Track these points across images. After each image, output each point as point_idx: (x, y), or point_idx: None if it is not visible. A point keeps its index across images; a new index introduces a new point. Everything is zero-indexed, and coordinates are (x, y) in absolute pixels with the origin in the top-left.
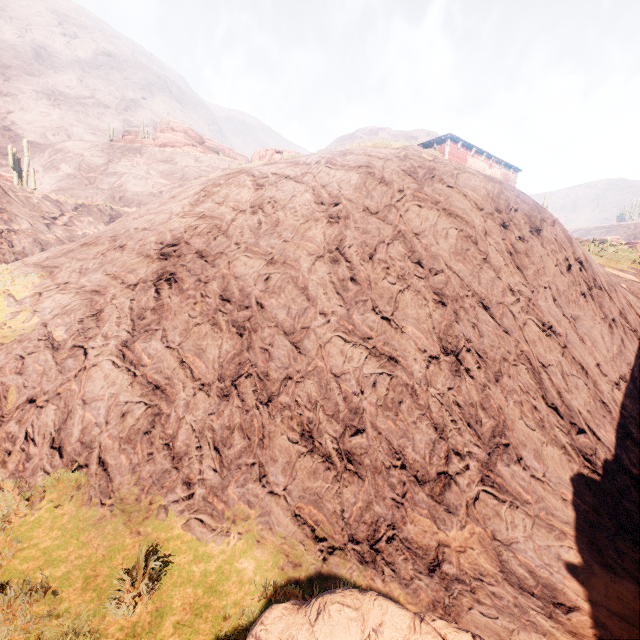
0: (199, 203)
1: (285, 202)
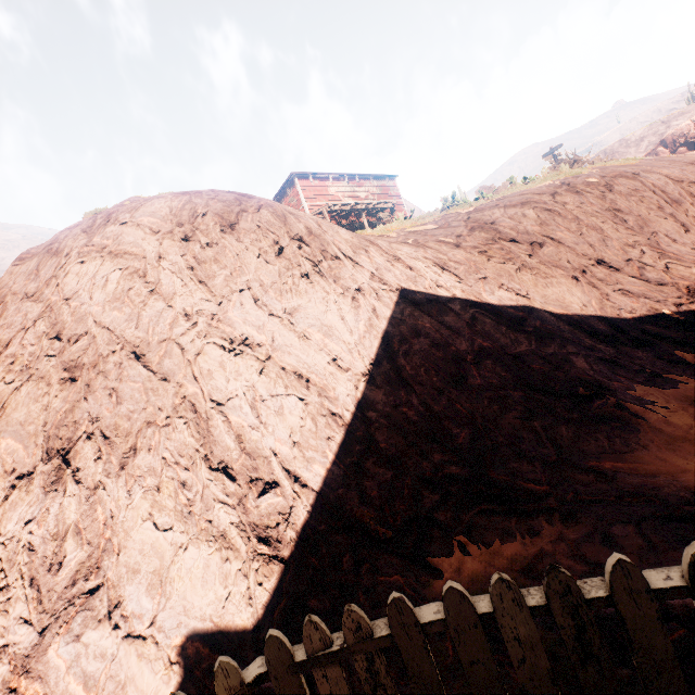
0: None
1: None
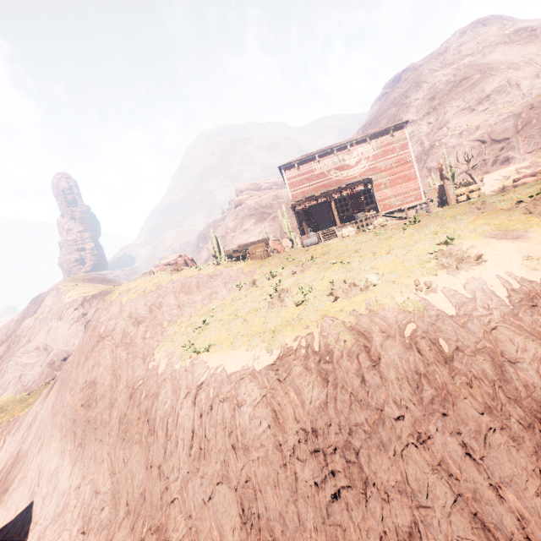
0: None
1: None
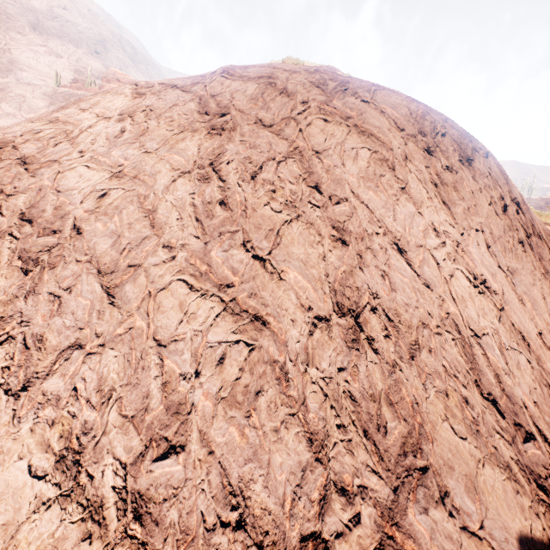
0: (61, 109)
1: (162, 110)
